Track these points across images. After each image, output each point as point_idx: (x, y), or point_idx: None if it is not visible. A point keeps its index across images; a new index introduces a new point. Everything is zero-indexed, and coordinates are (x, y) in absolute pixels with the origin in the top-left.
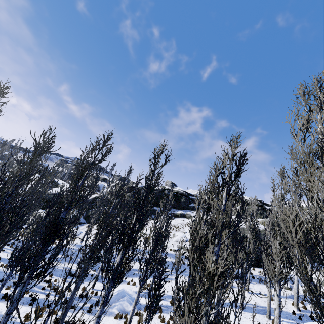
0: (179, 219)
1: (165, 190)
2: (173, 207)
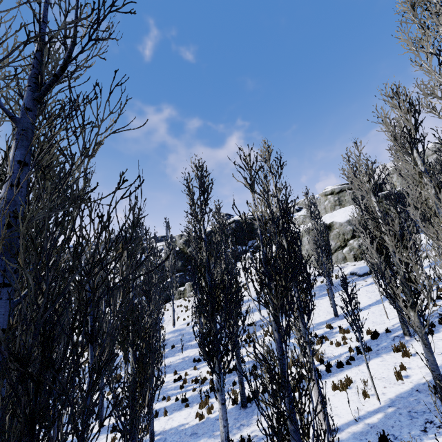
0: None
1: (230, 224)
2: (249, 240)
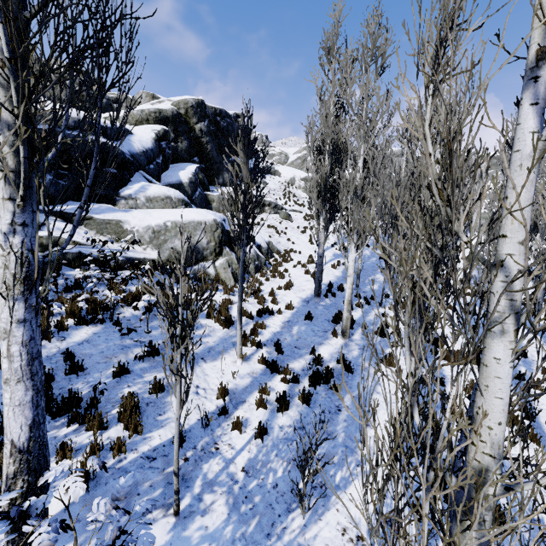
0: (271, 179)
1: (238, 118)
2: None
